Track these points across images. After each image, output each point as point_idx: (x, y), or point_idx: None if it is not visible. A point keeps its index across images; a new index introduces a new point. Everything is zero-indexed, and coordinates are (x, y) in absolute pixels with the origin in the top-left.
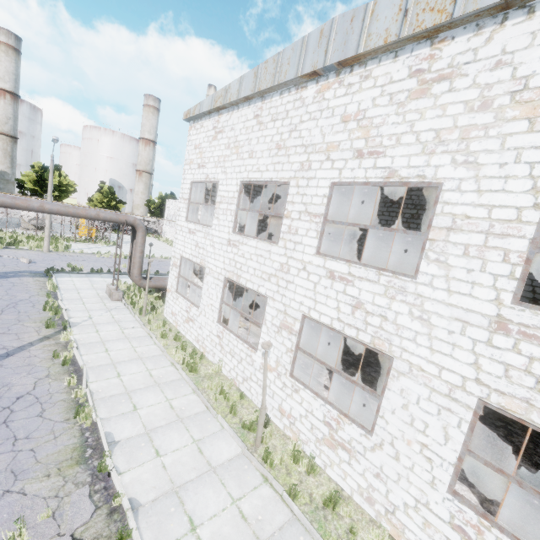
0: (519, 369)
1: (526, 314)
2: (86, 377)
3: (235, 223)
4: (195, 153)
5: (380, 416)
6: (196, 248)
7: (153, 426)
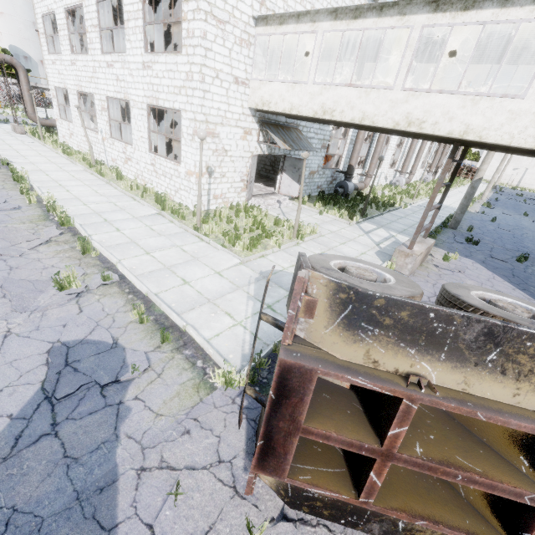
0: (149, 83)
1: (147, 57)
2: None
3: (71, 46)
4: None
5: (133, 134)
6: (59, 76)
7: (36, 162)
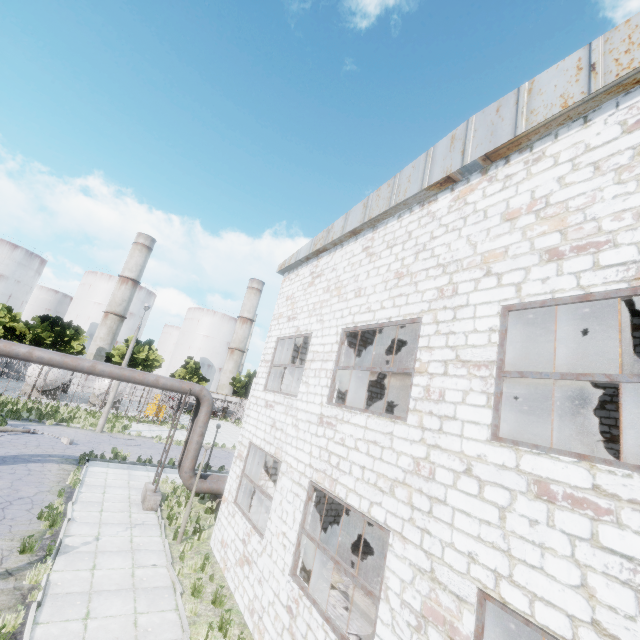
0: None
1: None
2: None
3: (332, 388)
4: (286, 305)
5: None
6: (271, 429)
7: None
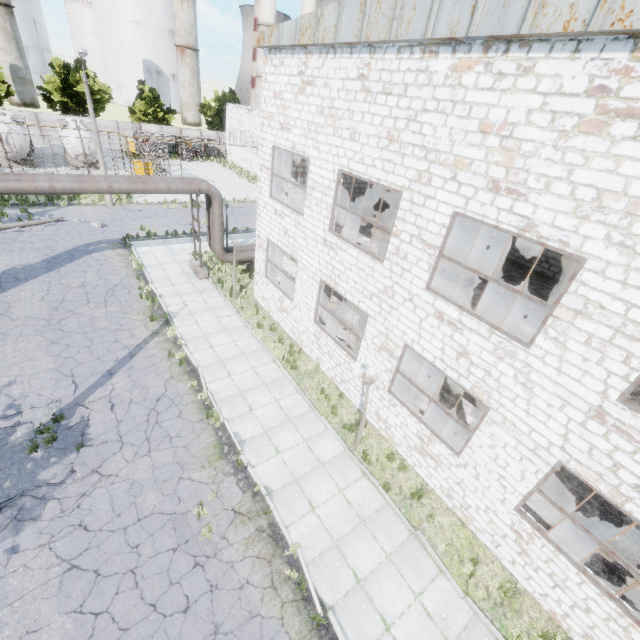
0: (602, 451)
1: (626, 413)
2: (203, 378)
3: (332, 220)
4: (275, 106)
5: (468, 446)
6: (285, 235)
7: (269, 426)
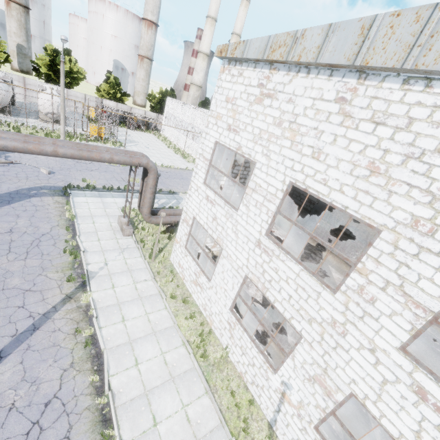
0: None
1: None
2: (107, 366)
3: (271, 226)
4: (225, 108)
5: None
6: (213, 221)
7: None
